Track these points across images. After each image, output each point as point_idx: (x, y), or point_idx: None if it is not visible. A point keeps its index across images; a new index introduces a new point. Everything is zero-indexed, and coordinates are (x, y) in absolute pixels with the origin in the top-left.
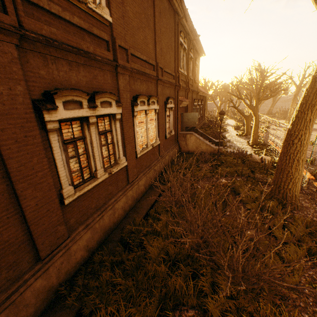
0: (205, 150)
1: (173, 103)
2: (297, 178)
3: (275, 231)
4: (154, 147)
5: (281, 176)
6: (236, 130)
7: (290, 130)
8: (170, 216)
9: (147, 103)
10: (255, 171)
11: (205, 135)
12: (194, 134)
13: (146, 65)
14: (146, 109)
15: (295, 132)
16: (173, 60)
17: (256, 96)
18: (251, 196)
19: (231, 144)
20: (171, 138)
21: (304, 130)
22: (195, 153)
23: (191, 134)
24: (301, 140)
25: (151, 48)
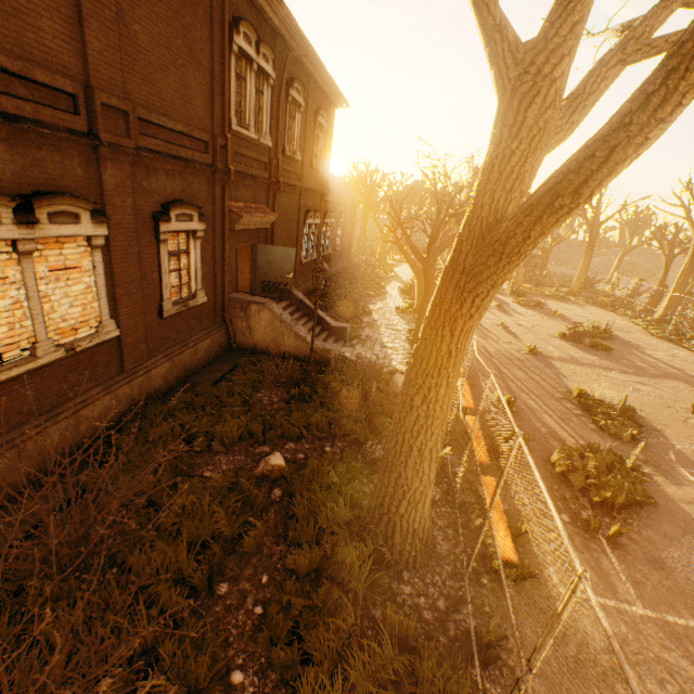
0: (294, 350)
1: (199, 219)
2: (421, 490)
3: (302, 681)
4: (90, 348)
5: (387, 481)
6: (404, 294)
7: (411, 367)
8: (7, 620)
9: (18, 217)
10: (376, 427)
11: (310, 309)
12: (269, 306)
13: (15, 86)
14: (14, 236)
15: (419, 377)
16: (203, 96)
17: (432, 232)
18: (319, 522)
19: (372, 335)
20: (194, 314)
21: (436, 375)
22: (272, 354)
23: (263, 306)
24: (430, 401)
25: (53, 31)
